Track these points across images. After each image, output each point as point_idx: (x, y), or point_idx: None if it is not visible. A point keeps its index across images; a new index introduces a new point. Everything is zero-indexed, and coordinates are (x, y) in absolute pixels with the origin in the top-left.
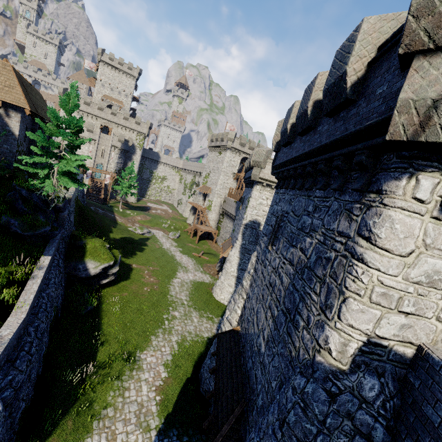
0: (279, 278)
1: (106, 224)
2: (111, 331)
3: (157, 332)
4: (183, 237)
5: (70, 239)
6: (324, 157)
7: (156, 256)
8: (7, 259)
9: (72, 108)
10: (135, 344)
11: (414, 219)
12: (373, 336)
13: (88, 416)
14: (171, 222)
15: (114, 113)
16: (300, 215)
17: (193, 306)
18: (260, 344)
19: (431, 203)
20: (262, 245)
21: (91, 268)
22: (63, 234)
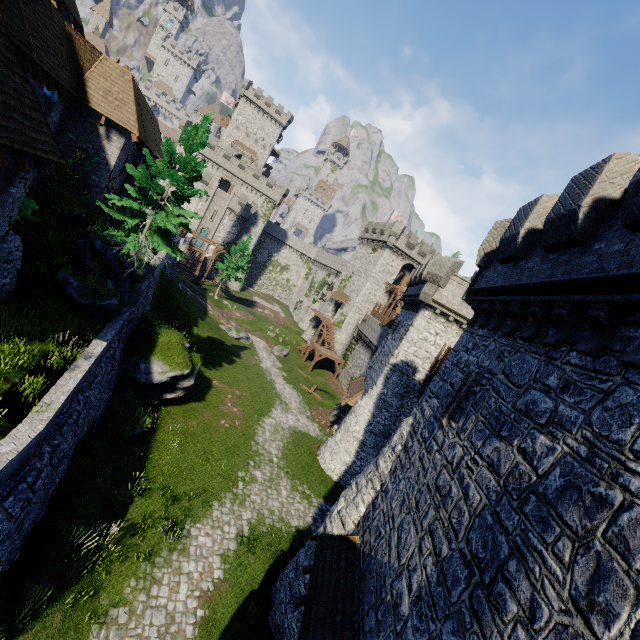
0: (460, 486)
1: (192, 312)
2: (158, 476)
3: (224, 497)
4: (292, 357)
5: (140, 323)
6: (610, 298)
7: (248, 376)
8: (48, 332)
9: (194, 144)
10: (186, 508)
11: None
12: None
13: (87, 613)
14: (280, 331)
15: (243, 166)
16: (523, 385)
17: (284, 468)
18: (399, 595)
19: None
20: (426, 410)
21: (156, 372)
22: (132, 313)
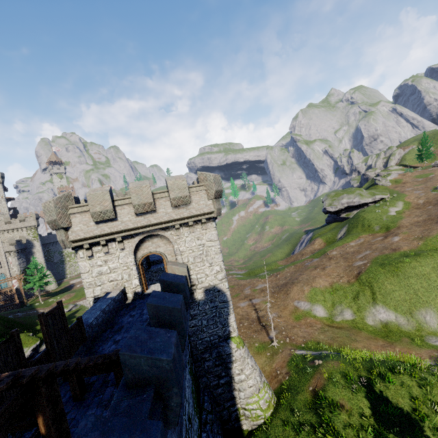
0: None
1: (29, 321)
2: None
3: None
4: None
5: None
6: None
7: None
8: None
9: None
10: None
11: (84, 263)
12: (95, 296)
13: None
14: None
15: None
16: None
17: None
18: None
19: (85, 257)
20: None
21: None
22: None
